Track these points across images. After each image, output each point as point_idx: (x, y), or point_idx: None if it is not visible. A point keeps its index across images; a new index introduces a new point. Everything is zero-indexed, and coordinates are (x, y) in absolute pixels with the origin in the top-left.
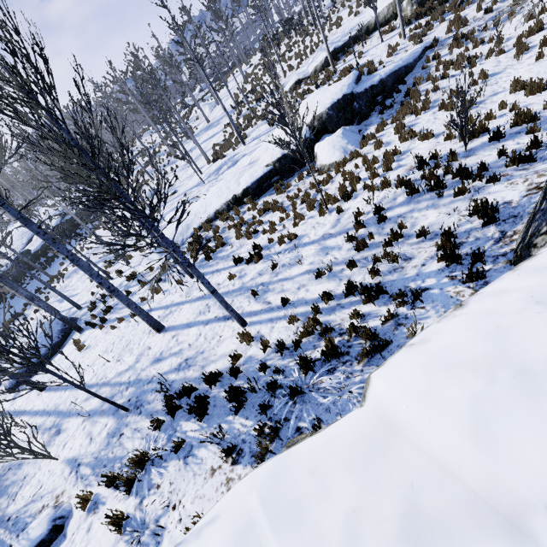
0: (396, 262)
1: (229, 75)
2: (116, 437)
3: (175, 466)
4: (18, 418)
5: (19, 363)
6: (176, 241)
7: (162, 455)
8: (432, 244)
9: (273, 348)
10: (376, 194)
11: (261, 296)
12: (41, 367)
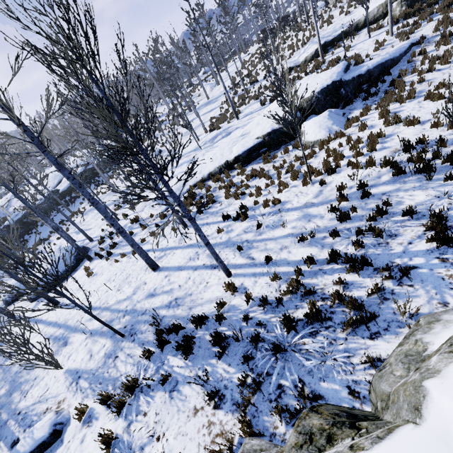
0: (380, 237)
1: (229, 61)
2: (112, 358)
3: (161, 397)
4: (36, 325)
5: (42, 286)
6: None
7: (150, 385)
8: (419, 224)
9: (255, 301)
10: (359, 171)
11: (245, 251)
12: (59, 292)
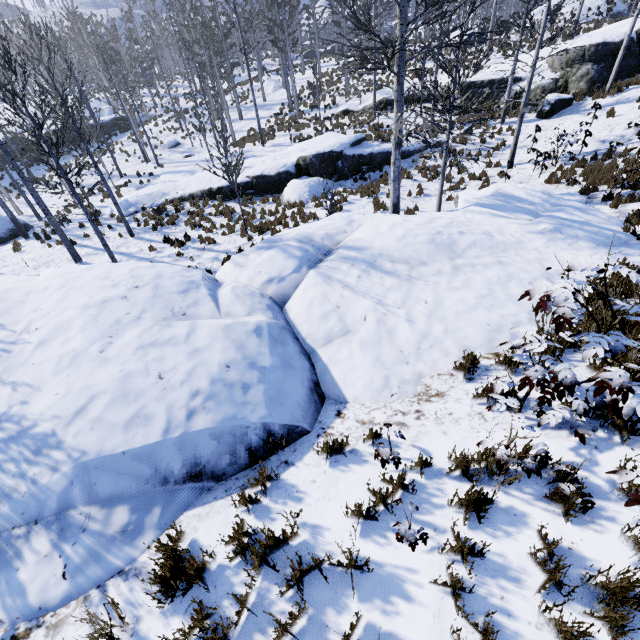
0: None
1: (316, 61)
2: None
3: None
4: None
5: None
6: (147, 202)
7: None
8: None
9: None
10: None
11: None
12: None
